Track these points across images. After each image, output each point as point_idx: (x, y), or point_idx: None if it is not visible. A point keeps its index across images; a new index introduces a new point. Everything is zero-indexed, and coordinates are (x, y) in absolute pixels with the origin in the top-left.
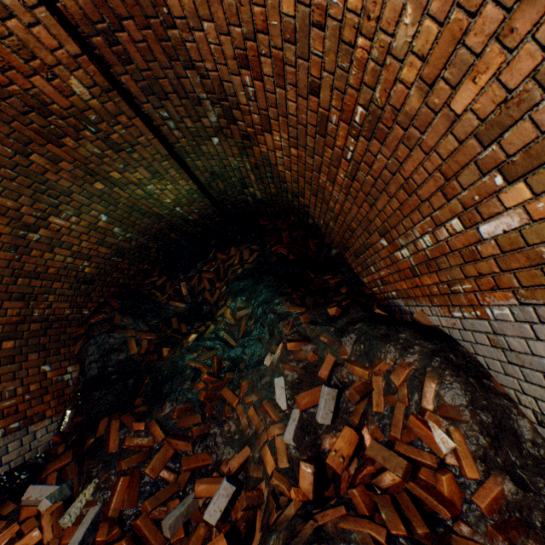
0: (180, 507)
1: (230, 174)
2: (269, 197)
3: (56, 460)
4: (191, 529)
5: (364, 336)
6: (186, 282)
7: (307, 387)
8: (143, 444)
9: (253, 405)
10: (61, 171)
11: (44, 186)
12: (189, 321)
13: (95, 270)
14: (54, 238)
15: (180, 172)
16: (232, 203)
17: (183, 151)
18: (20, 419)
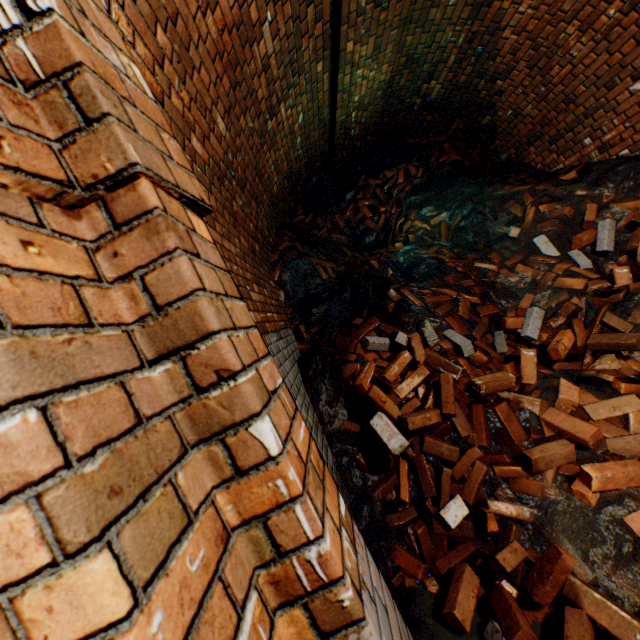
0: (499, 335)
1: (426, 59)
2: (446, 95)
3: (362, 327)
4: (514, 348)
5: (633, 172)
6: (339, 215)
7: (571, 236)
8: (441, 300)
9: (520, 263)
10: (312, 37)
11: (295, 56)
12: (357, 251)
13: (276, 191)
14: (274, 134)
15: (393, 50)
16: (391, 113)
17: (409, 18)
18: (282, 320)
